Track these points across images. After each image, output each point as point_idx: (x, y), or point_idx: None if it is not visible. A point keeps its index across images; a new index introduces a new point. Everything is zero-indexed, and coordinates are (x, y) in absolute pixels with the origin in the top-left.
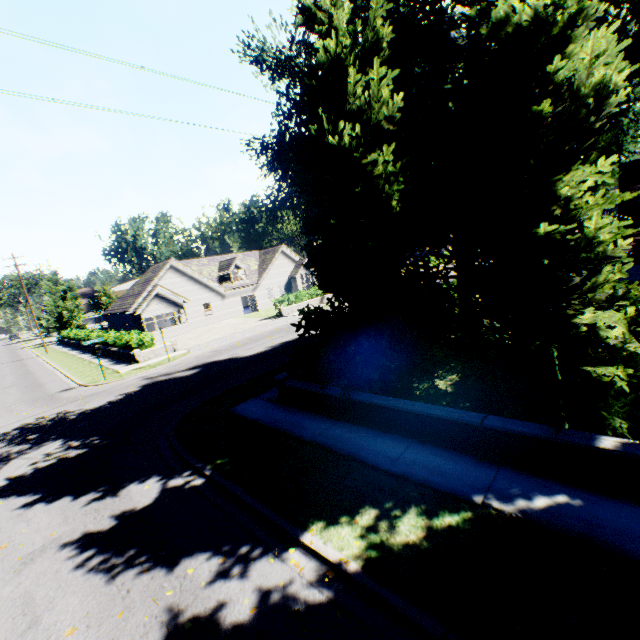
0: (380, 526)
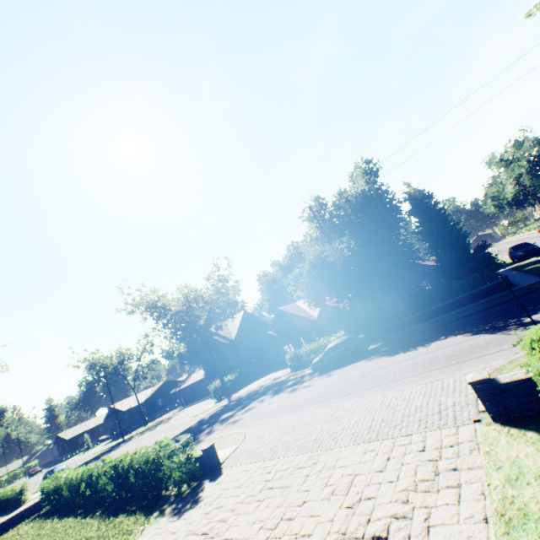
0: (538, 264)
